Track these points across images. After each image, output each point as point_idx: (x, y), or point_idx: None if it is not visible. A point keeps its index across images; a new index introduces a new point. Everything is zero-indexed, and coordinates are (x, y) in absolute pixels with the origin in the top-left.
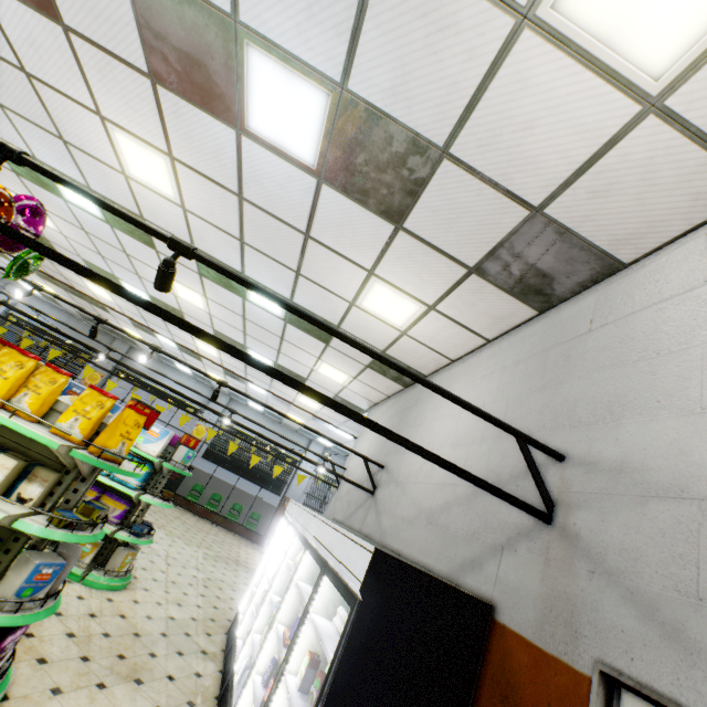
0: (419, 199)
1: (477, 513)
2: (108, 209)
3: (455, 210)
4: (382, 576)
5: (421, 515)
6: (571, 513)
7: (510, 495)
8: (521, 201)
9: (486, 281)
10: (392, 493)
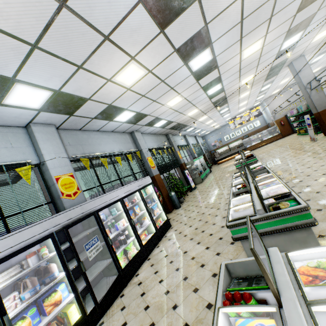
0: None
1: None
2: None
3: None
4: None
5: None
6: None
7: None
8: None
9: None
10: None
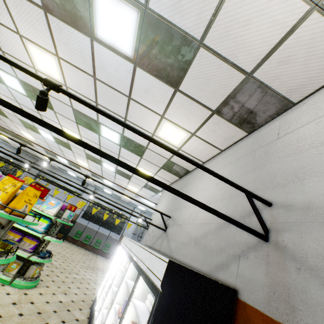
0: (187, 72)
1: (223, 237)
2: (6, 61)
3: (206, 77)
4: (173, 276)
5: (191, 240)
6: (280, 234)
7: (245, 225)
8: (241, 70)
9: (221, 117)
10: (175, 230)
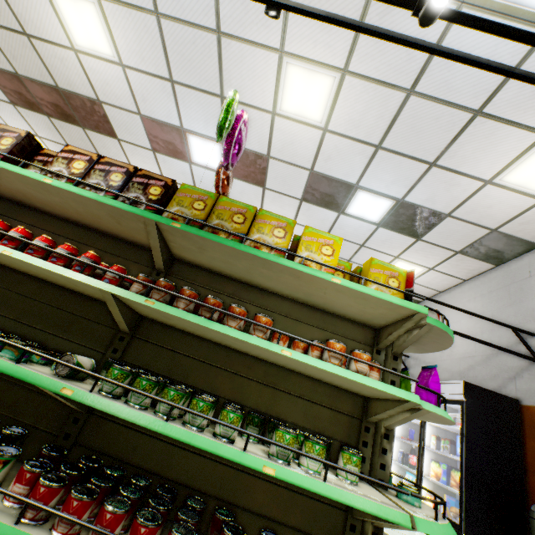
0: (432, 229)
1: (493, 366)
2: None
3: (451, 232)
4: (470, 391)
5: (454, 375)
6: None
7: (516, 352)
8: (486, 227)
9: (465, 256)
10: None
